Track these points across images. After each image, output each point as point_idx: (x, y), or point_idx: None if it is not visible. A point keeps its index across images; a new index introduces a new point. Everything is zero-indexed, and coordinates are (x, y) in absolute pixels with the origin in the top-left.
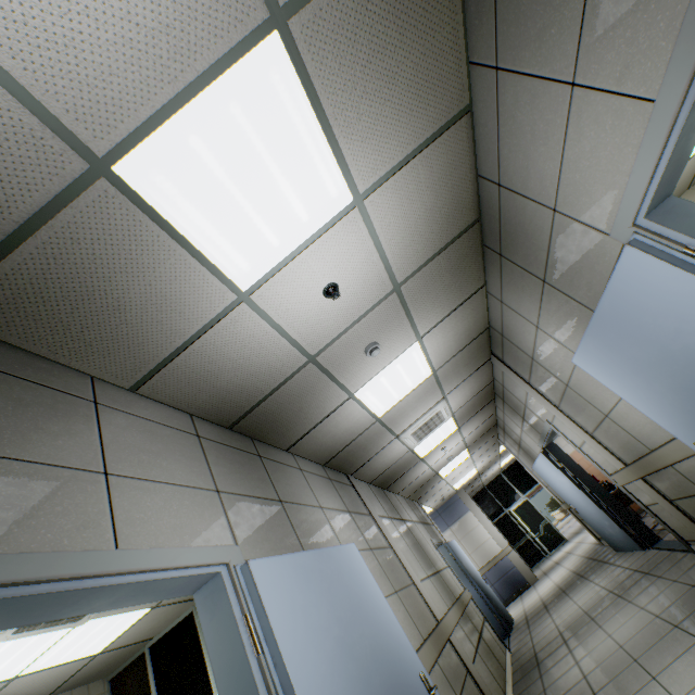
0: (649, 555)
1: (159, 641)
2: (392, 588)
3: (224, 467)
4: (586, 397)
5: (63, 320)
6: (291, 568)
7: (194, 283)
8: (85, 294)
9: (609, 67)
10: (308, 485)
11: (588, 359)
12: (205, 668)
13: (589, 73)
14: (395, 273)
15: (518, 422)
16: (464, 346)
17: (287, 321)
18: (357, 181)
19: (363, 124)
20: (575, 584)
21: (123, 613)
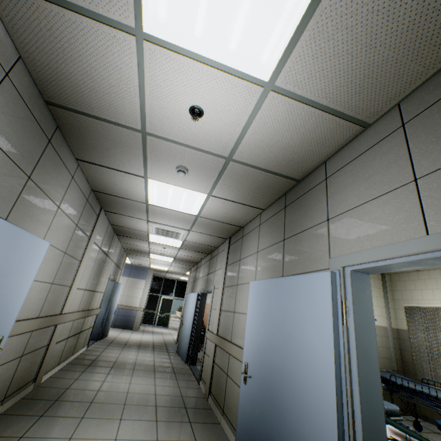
0: (185, 367)
1: None
2: (53, 280)
3: (4, 114)
4: (237, 298)
5: None
6: None
7: None
8: None
9: (439, 194)
10: (66, 189)
11: (256, 289)
12: None
13: (429, 184)
14: (238, 151)
15: (205, 273)
16: (223, 222)
17: (152, 92)
18: (282, 75)
19: (327, 46)
20: (147, 348)
21: None
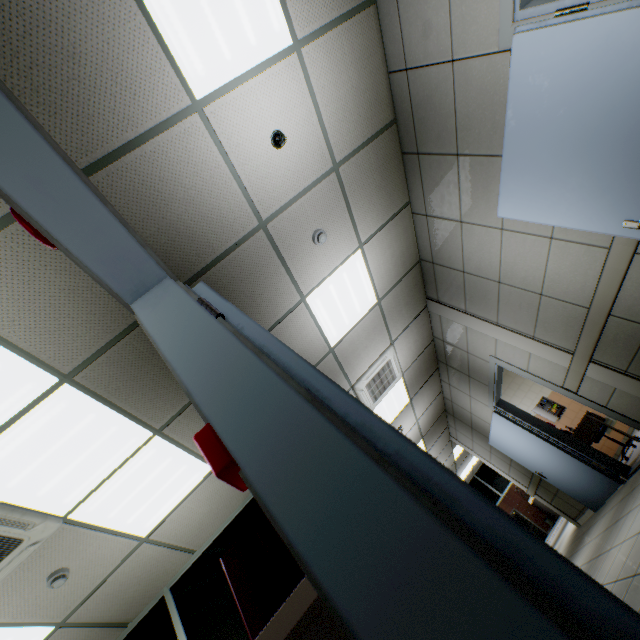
0: (628, 483)
1: None
2: None
3: None
4: (519, 284)
5: (13, 43)
6: None
7: (151, 65)
8: (41, 22)
9: None
10: None
11: (510, 201)
12: None
13: None
14: (333, 148)
15: (465, 387)
16: (401, 278)
17: (238, 160)
18: (295, 26)
19: None
20: None
21: (12, 626)
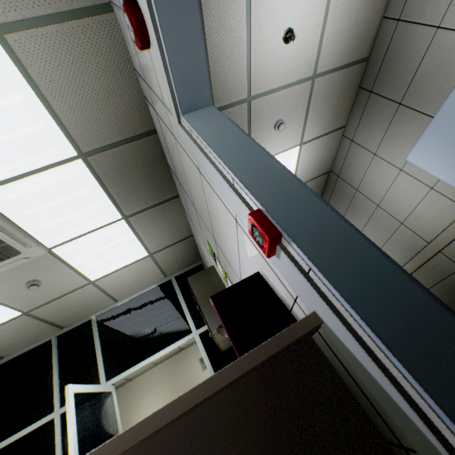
0: None
1: (8, 361)
2: None
3: None
4: (391, 211)
5: None
6: None
7: None
8: None
9: None
10: None
11: (421, 152)
12: (51, 385)
13: None
14: (319, 61)
15: None
16: (313, 178)
17: (255, 40)
18: None
19: None
20: None
21: None
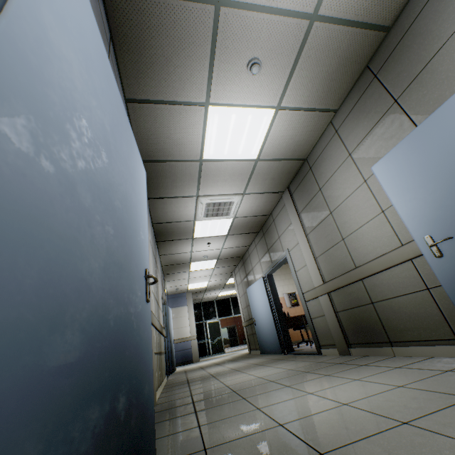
0: (285, 355)
1: None
2: None
3: None
4: (339, 223)
5: None
6: (98, 40)
7: None
8: None
9: None
10: None
11: (388, 164)
12: None
13: None
14: None
15: (261, 254)
16: (284, 159)
17: None
18: None
19: None
20: (227, 362)
21: None
